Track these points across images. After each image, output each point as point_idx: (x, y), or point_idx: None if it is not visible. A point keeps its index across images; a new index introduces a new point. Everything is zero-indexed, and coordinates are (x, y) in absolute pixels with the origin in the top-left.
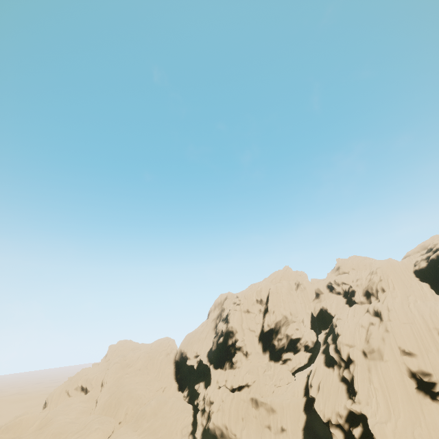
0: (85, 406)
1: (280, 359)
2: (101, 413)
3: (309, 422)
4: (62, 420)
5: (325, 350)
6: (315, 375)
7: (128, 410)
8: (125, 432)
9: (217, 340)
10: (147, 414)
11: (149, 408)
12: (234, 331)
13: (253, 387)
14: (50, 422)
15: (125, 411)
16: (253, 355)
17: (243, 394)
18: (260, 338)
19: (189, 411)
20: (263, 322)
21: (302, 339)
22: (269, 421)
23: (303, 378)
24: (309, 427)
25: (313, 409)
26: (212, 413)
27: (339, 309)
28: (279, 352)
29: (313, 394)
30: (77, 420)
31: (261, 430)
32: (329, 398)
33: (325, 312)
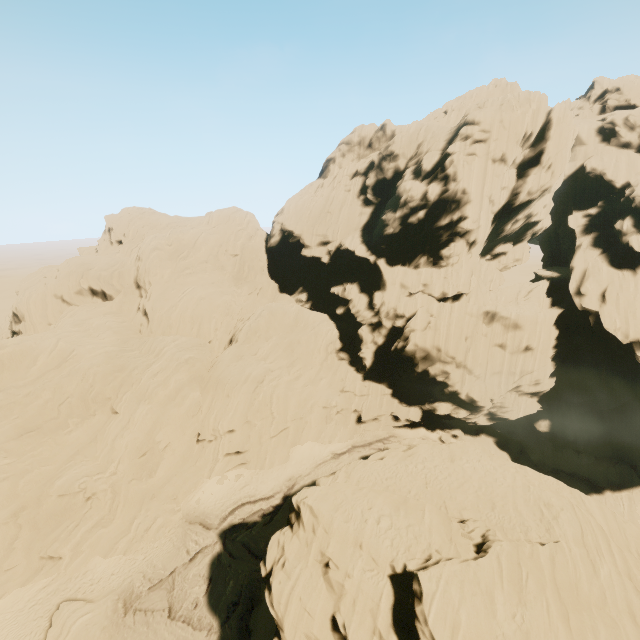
0: (120, 321)
1: (489, 252)
2: (167, 332)
3: (563, 339)
4: (98, 351)
5: (599, 243)
6: (591, 280)
7: (218, 325)
8: (238, 358)
9: (403, 217)
10: (262, 330)
11: (263, 322)
12: (464, 200)
13: (471, 295)
14: (73, 356)
15: (215, 327)
16: (478, 246)
17: (472, 307)
18: (497, 217)
19: (329, 323)
20: (515, 186)
21: (539, 223)
22: (505, 339)
23: (543, 282)
24: (563, 345)
25: (594, 326)
26: (412, 332)
27: (634, 174)
28: (494, 242)
29: (593, 307)
30: (126, 346)
31: (487, 349)
32: (634, 314)
33: (593, 179)
